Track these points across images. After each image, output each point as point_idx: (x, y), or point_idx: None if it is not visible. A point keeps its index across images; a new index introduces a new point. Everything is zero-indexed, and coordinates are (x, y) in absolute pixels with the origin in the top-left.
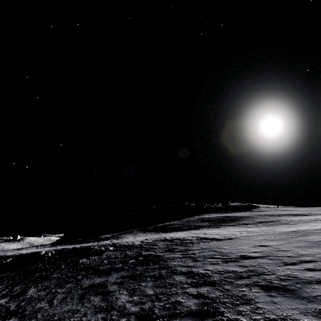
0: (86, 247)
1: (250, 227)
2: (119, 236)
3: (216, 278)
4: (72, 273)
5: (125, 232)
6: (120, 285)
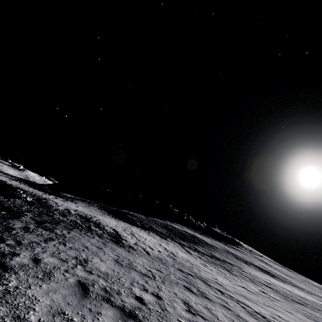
0: (18, 189)
1: (188, 254)
2: (74, 200)
3: None
4: None
5: (86, 201)
6: None
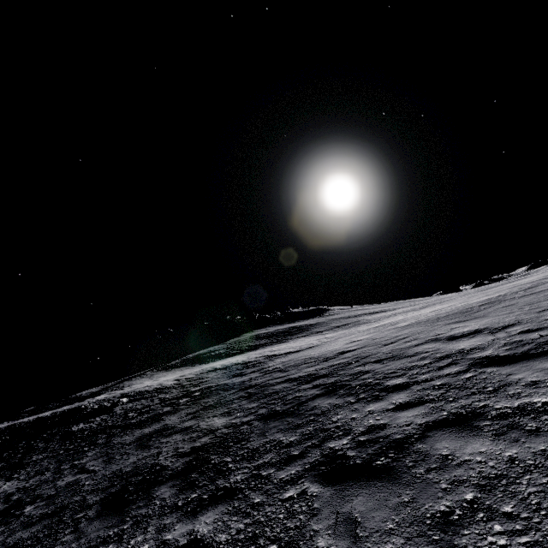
0: (66, 411)
1: (327, 334)
2: (119, 385)
3: (325, 372)
4: (76, 443)
5: (129, 378)
6: (197, 419)
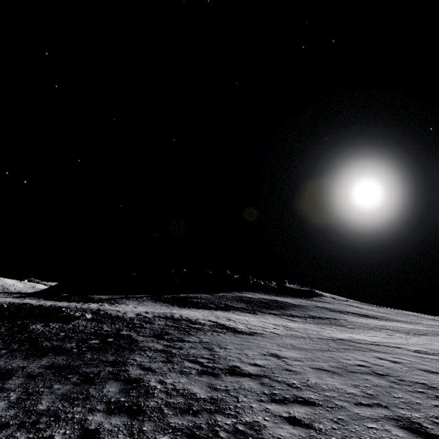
0: (56, 307)
1: (294, 322)
2: (118, 300)
3: (154, 403)
4: (3, 343)
5: (130, 297)
6: (27, 380)
